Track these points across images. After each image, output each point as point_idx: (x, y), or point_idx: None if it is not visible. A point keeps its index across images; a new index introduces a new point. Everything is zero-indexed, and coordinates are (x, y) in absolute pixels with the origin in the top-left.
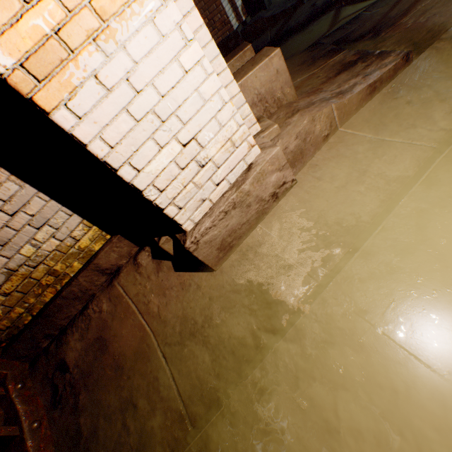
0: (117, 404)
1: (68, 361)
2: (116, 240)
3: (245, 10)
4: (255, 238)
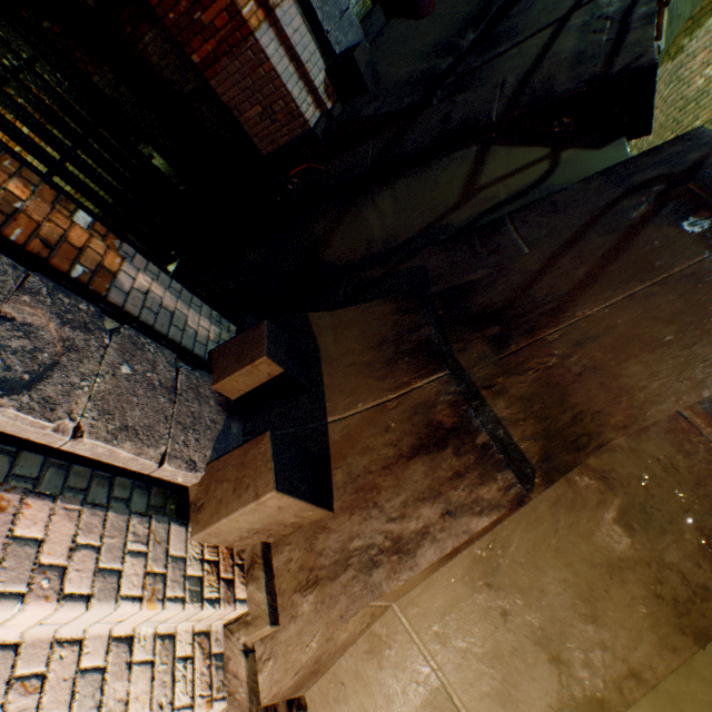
0: None
1: None
2: None
3: (333, 87)
4: None
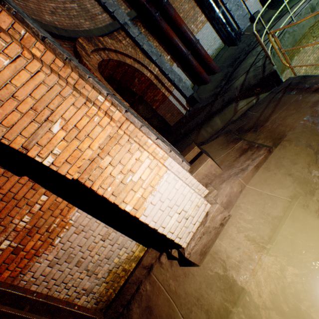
0: None
1: None
2: (150, 250)
3: (188, 104)
4: (216, 247)
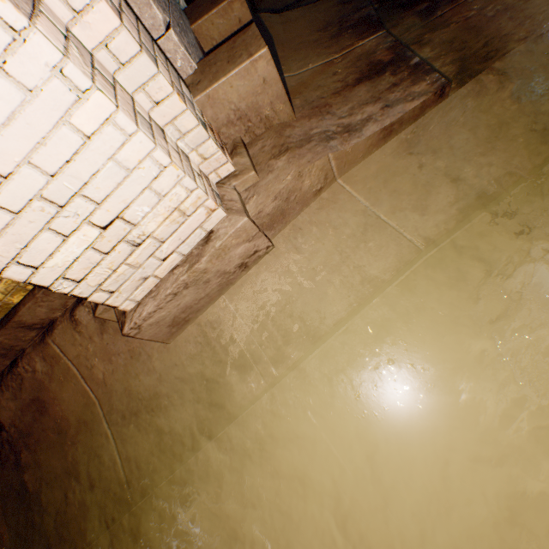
0: (62, 467)
1: (3, 420)
2: (42, 295)
3: None
4: (216, 312)
